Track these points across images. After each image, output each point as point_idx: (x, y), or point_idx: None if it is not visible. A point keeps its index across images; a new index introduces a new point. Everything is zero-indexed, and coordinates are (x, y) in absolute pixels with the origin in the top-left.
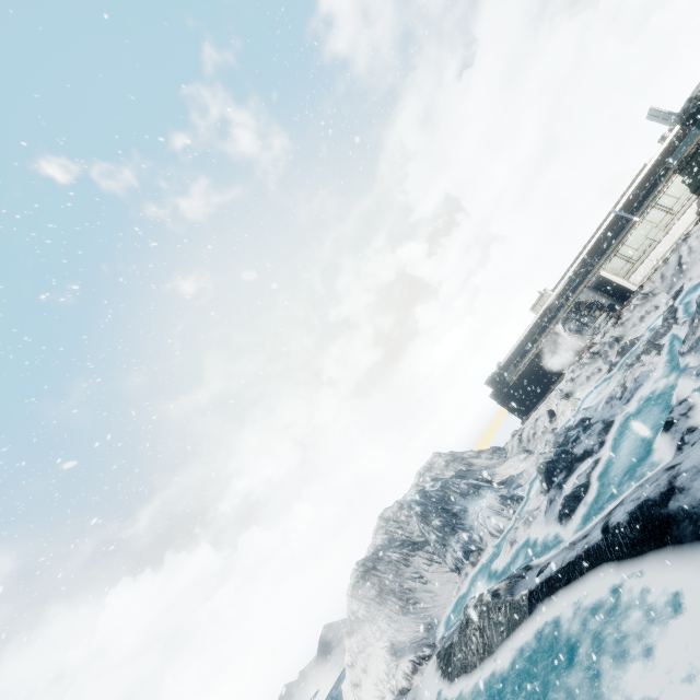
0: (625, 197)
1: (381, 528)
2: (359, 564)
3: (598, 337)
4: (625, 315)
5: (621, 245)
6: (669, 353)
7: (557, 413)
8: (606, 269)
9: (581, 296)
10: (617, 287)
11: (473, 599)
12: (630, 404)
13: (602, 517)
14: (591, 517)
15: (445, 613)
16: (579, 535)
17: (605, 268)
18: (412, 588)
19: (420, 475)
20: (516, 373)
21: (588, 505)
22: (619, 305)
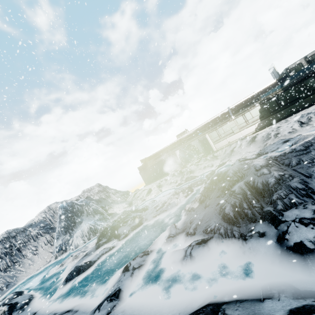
0: (236, 103)
1: (43, 213)
2: (6, 232)
3: (190, 164)
4: (201, 161)
5: (220, 126)
6: (189, 199)
7: (151, 192)
8: (209, 135)
9: (192, 142)
10: (209, 145)
11: (11, 295)
12: (154, 219)
13: (50, 314)
14: (67, 294)
15: (23, 280)
16: (44, 310)
17: (209, 134)
18: (26, 255)
19: (83, 192)
20: (153, 163)
21: (78, 281)
22: (205, 154)
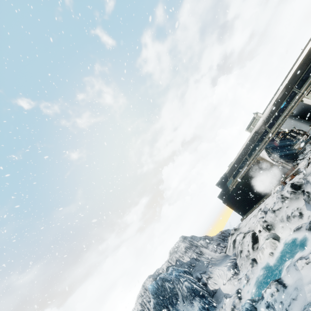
0: None
1: (140, 297)
2: None
3: (303, 163)
4: None
5: None
6: None
7: (259, 241)
8: (309, 96)
9: (282, 126)
10: None
11: None
12: None
13: None
14: None
15: None
16: None
17: (308, 95)
18: None
19: (170, 254)
20: (234, 184)
21: None
22: None
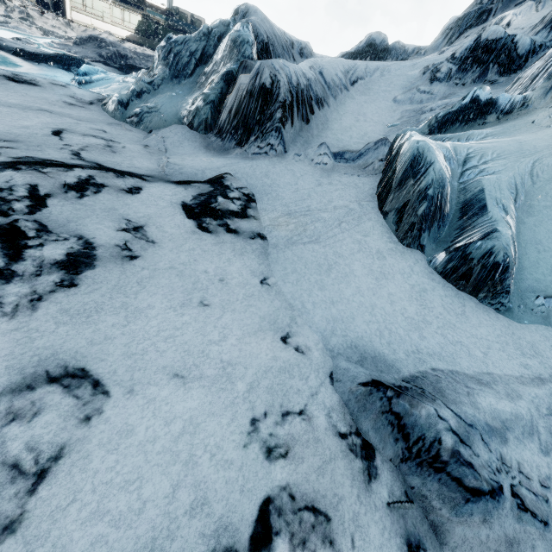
0: None
1: None
2: None
3: (19, 3)
4: (49, 15)
5: None
6: (48, 41)
7: None
8: None
9: None
10: (63, 4)
11: None
12: (3, 28)
13: None
14: None
15: None
16: None
17: None
18: None
19: None
20: None
21: None
22: (52, 11)
